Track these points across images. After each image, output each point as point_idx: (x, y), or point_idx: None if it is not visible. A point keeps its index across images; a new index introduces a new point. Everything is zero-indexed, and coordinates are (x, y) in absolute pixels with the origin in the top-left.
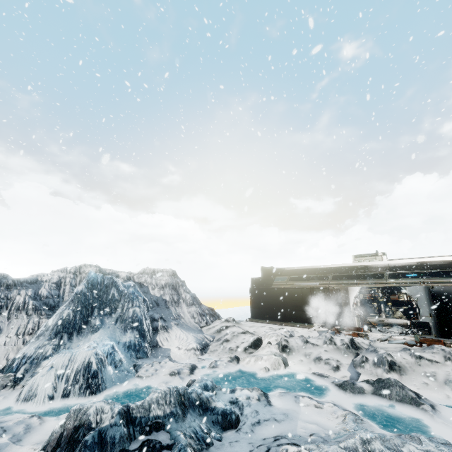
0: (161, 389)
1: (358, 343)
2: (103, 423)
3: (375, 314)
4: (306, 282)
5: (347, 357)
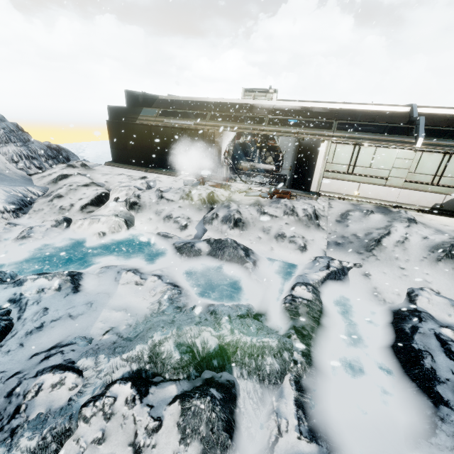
0: None
1: (217, 196)
2: None
3: (250, 158)
4: (179, 120)
5: (201, 213)
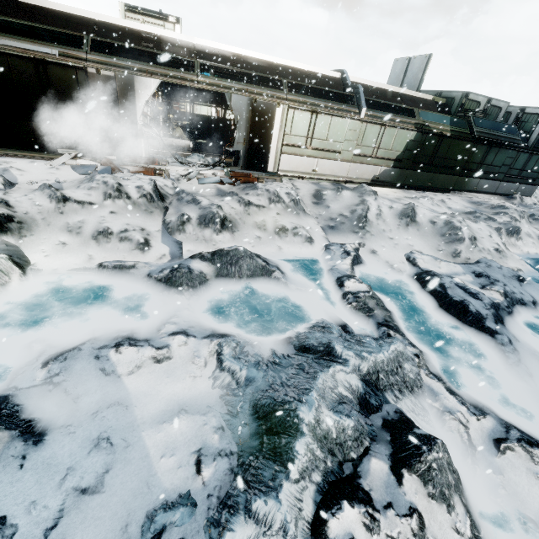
0: None
1: (162, 189)
2: None
3: None
4: (17, 41)
5: (154, 218)
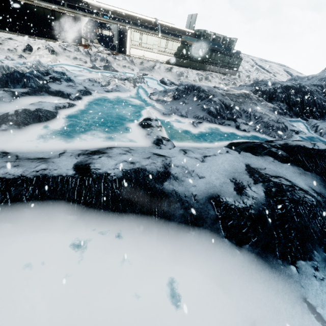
0: (35, 60)
1: (90, 52)
2: (26, 71)
3: None
4: (46, 3)
5: (88, 58)
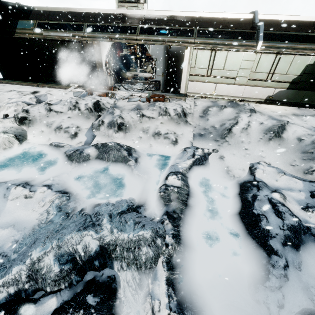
0: None
1: (103, 105)
2: None
3: (134, 69)
4: (57, 33)
5: (89, 121)
